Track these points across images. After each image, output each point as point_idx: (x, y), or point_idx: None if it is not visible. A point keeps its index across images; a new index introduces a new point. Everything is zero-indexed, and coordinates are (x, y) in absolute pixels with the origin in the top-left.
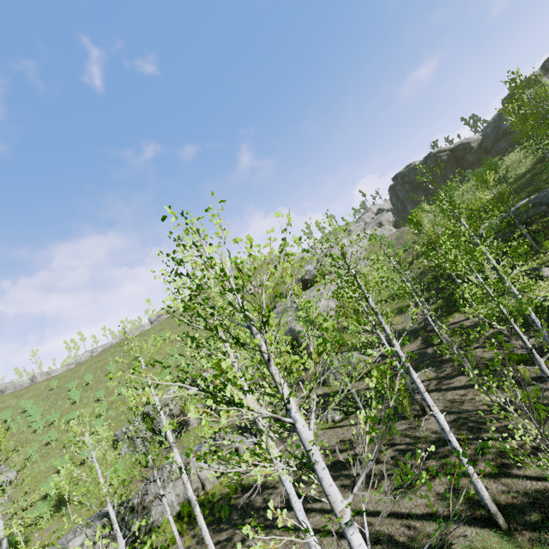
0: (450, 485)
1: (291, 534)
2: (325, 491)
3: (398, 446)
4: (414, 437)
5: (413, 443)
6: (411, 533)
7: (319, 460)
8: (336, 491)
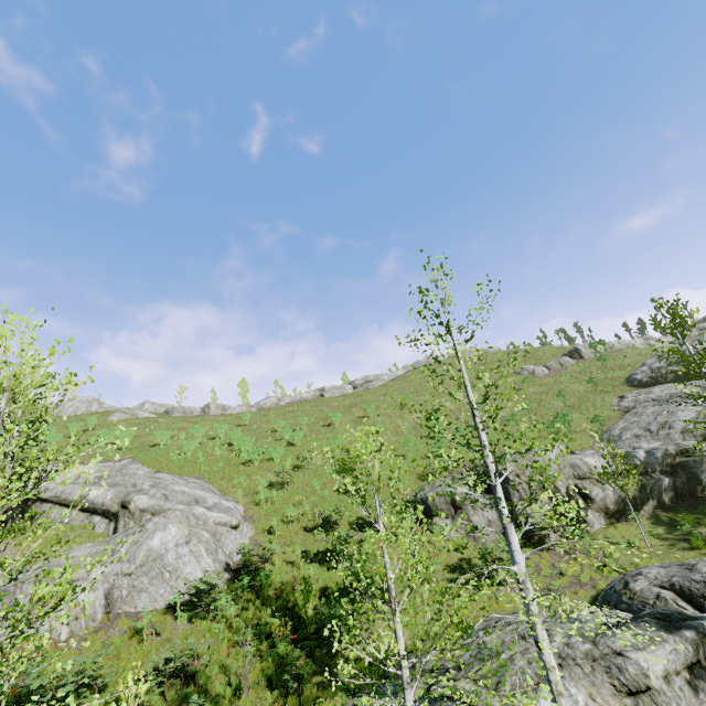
0: None
1: None
2: None
3: None
4: None
5: None
6: None
7: None
8: None
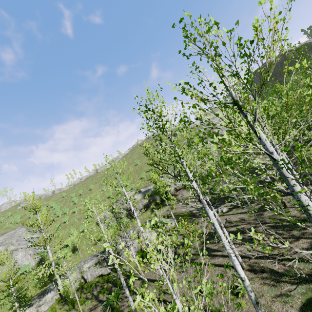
0: (311, 243)
1: (205, 267)
2: (303, 203)
3: (268, 224)
4: (279, 219)
5: (279, 222)
6: (286, 268)
7: (297, 184)
8: (311, 203)
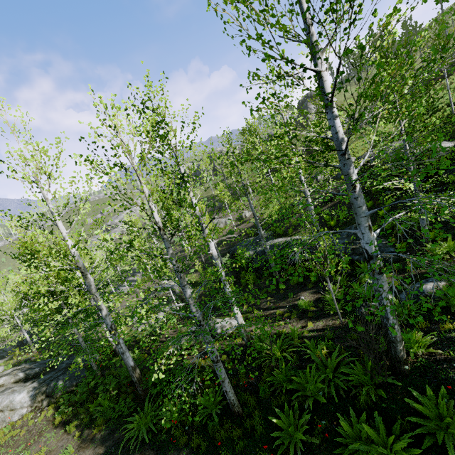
0: None
1: None
2: None
3: None
4: None
5: None
6: None
7: None
8: None
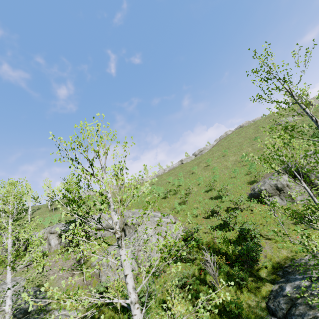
0: None
1: None
2: None
3: None
4: None
5: None
6: None
7: None
8: None
